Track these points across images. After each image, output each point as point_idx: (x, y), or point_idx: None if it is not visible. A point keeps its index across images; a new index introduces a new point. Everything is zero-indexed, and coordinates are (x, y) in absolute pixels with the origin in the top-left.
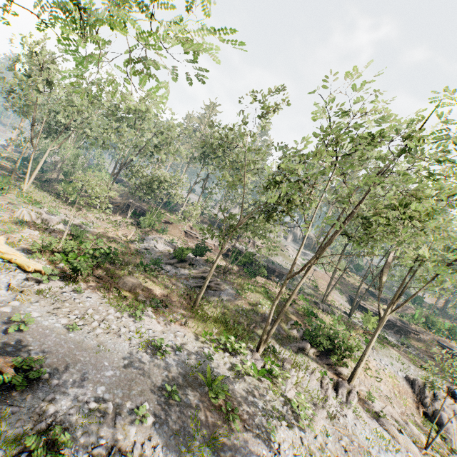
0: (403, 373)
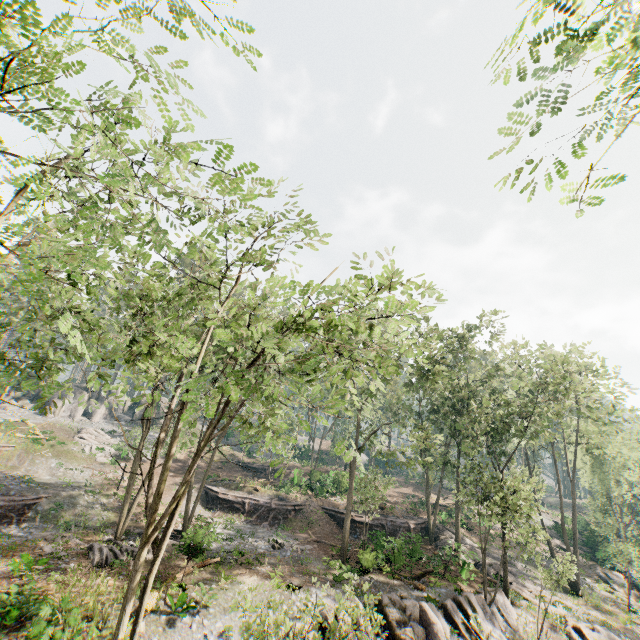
0: (251, 638)
